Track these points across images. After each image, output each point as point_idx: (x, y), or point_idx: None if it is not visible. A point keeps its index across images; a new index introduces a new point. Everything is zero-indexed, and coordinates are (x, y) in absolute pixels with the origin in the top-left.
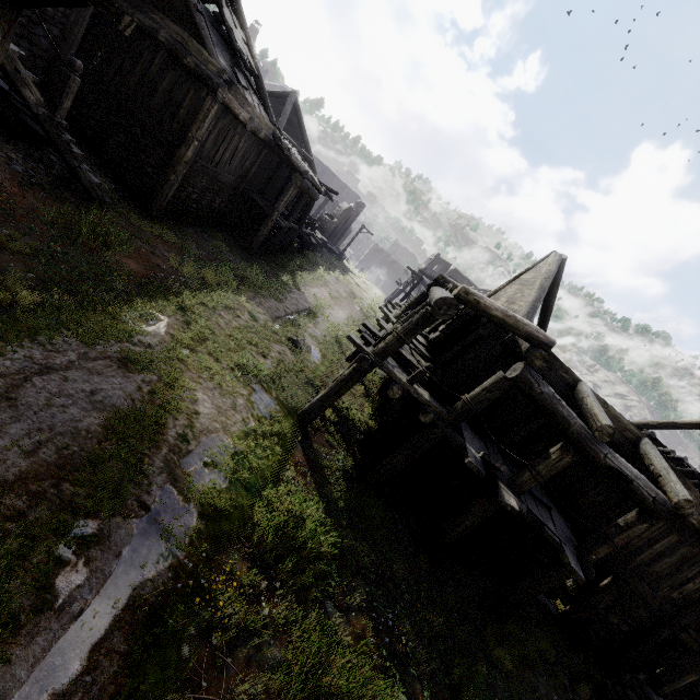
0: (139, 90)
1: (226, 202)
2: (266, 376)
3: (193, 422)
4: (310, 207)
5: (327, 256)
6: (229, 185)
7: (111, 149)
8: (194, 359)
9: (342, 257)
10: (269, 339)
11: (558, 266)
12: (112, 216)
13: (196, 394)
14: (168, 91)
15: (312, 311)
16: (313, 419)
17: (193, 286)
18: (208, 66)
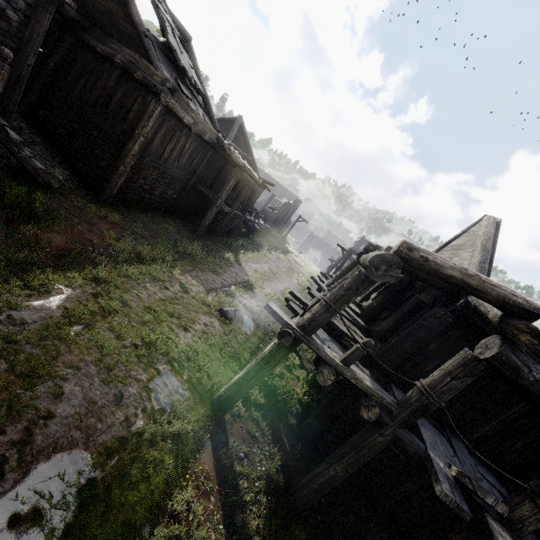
0: (98, 101)
1: (179, 194)
2: (180, 353)
3: (30, 434)
4: (251, 198)
5: (271, 240)
6: (179, 179)
7: (74, 149)
8: (84, 336)
9: (284, 241)
10: (197, 310)
11: (495, 228)
12: (57, 198)
13: (62, 385)
14: (121, 99)
15: (250, 283)
16: (229, 406)
17: (119, 258)
18: (153, 77)
